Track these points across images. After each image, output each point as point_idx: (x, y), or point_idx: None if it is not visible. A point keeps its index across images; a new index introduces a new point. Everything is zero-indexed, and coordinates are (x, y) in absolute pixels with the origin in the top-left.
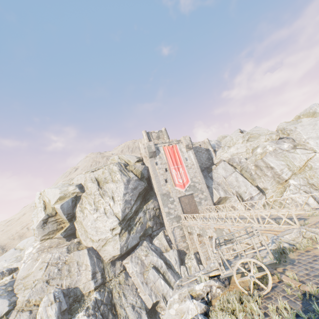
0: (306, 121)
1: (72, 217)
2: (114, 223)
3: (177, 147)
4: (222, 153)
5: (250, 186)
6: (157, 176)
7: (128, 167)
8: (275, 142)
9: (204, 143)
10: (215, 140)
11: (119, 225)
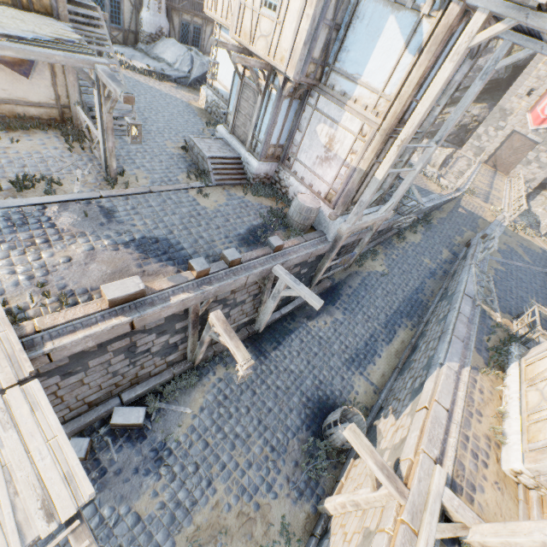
0: None
1: None
2: None
3: None
4: None
5: None
6: (528, 75)
7: None
8: None
9: None
10: None
11: None
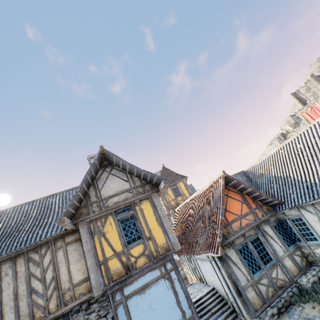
0: None
1: None
2: None
3: (317, 105)
4: None
5: None
6: None
7: (288, 136)
8: None
9: None
10: None
11: None
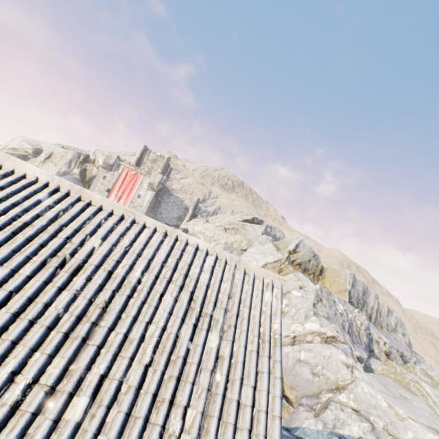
0: (266, 248)
1: None
2: None
3: (141, 178)
4: (194, 222)
5: None
6: (94, 188)
7: (88, 165)
8: (227, 246)
9: (191, 200)
10: (215, 208)
11: None
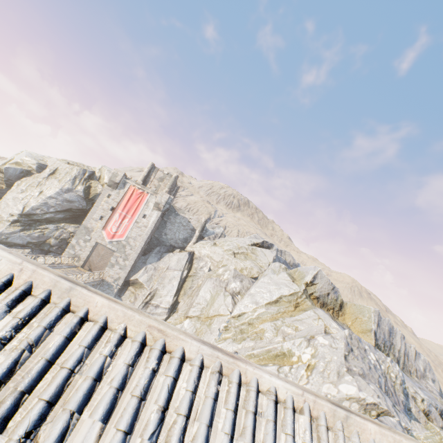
0: (280, 278)
1: (12, 185)
2: (17, 211)
3: (147, 197)
4: (201, 245)
5: (171, 296)
6: (98, 207)
7: (93, 182)
8: (237, 274)
9: (198, 220)
10: (223, 230)
11: (20, 216)
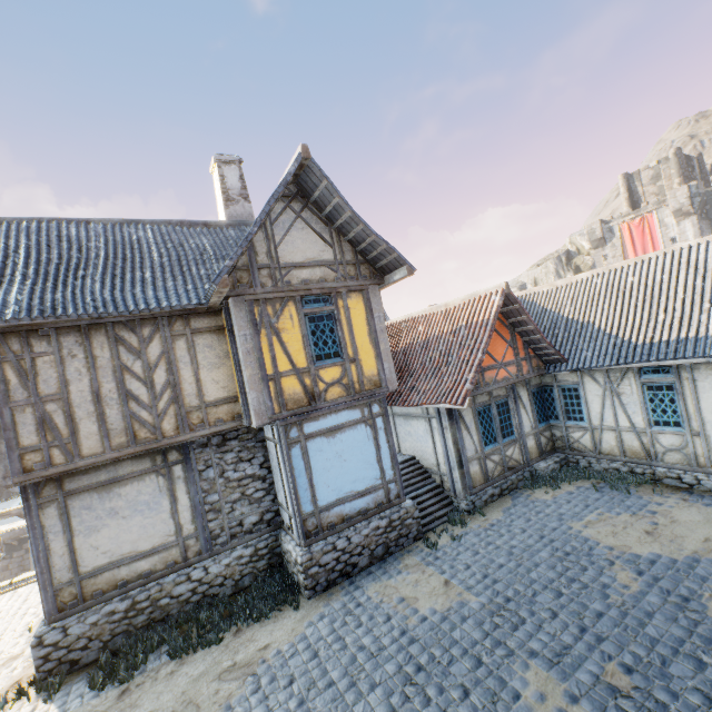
0: None
1: None
2: None
3: (653, 218)
4: None
5: None
6: None
7: (575, 260)
8: None
9: None
10: None
11: None
